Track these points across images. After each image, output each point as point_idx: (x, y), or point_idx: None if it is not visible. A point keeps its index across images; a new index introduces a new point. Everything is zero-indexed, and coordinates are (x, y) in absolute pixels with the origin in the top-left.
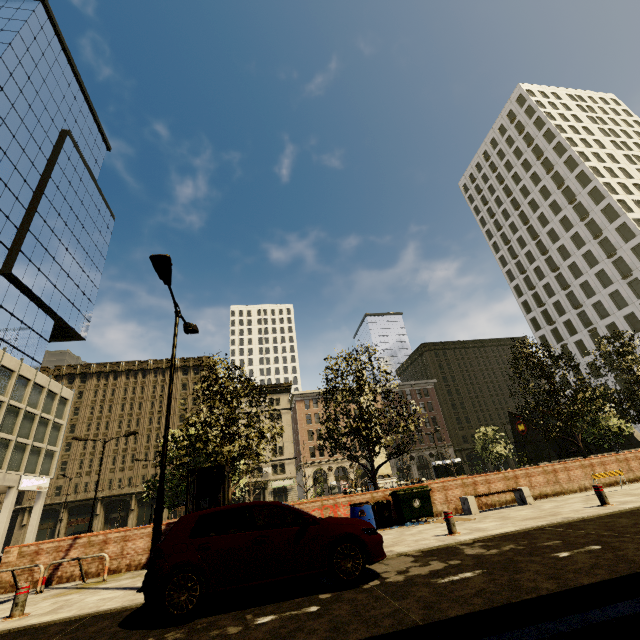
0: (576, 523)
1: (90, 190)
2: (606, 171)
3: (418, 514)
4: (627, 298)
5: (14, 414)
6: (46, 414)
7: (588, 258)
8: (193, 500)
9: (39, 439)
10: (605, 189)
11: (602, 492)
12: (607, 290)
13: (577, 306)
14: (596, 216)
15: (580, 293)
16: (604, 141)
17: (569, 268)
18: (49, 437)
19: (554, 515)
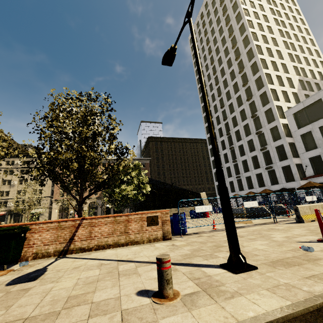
0: None
1: None
2: (257, 25)
3: None
4: (247, 114)
5: None
6: None
7: (235, 87)
8: None
9: None
10: (251, 36)
11: None
12: (239, 109)
13: (224, 118)
14: (243, 57)
15: (228, 111)
16: (265, 7)
17: (226, 94)
18: None
19: None
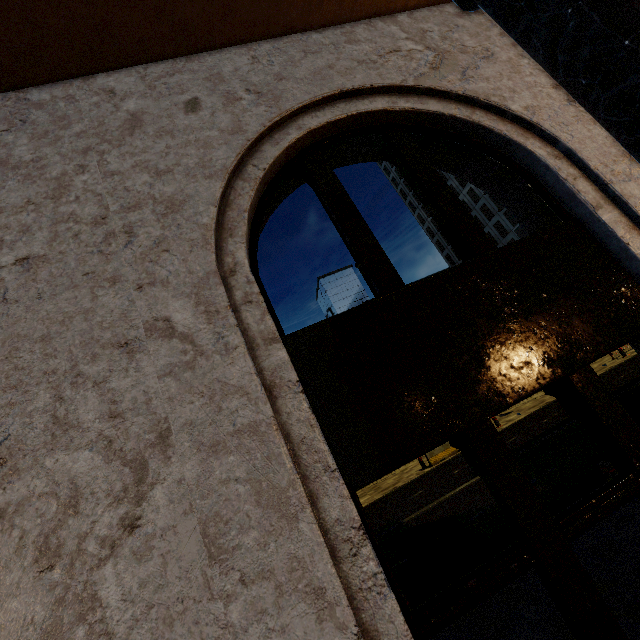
0: None
1: None
2: None
3: None
4: (506, 227)
5: None
6: None
7: (472, 195)
8: None
9: None
10: None
11: None
12: (491, 222)
13: None
14: None
15: None
16: None
17: None
18: None
19: None
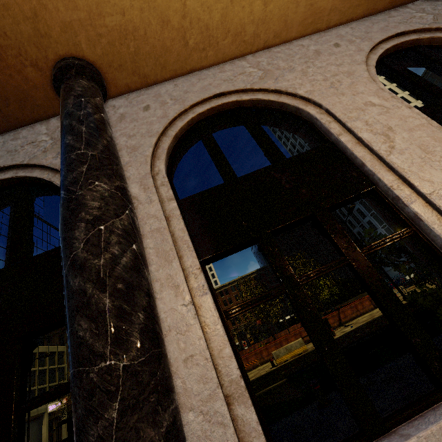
0: None
1: (40, 226)
2: None
3: None
4: None
5: (32, 375)
6: (52, 366)
7: None
8: (68, 432)
9: (52, 381)
10: None
11: None
12: None
13: None
14: None
15: None
16: None
17: None
18: (58, 377)
19: None
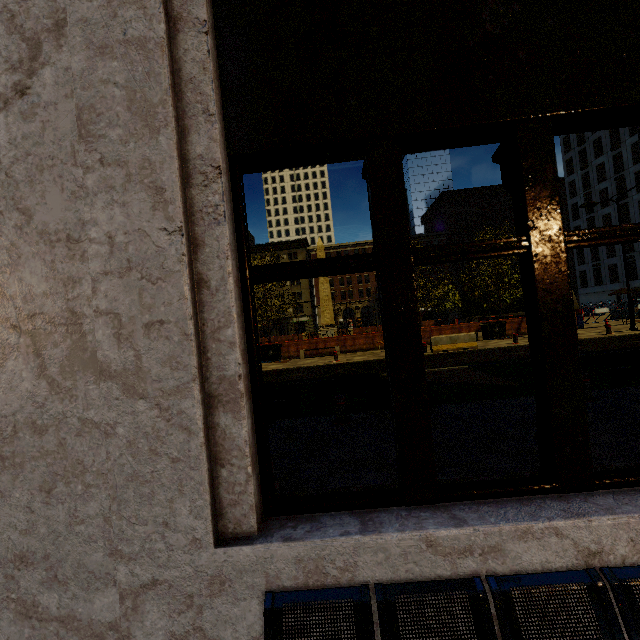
0: (291, 369)
1: None
2: None
3: (271, 358)
4: None
5: None
6: None
7: None
8: None
9: None
10: None
11: (335, 355)
12: None
13: (614, 147)
14: None
15: (625, 129)
16: None
17: None
18: None
19: (304, 364)
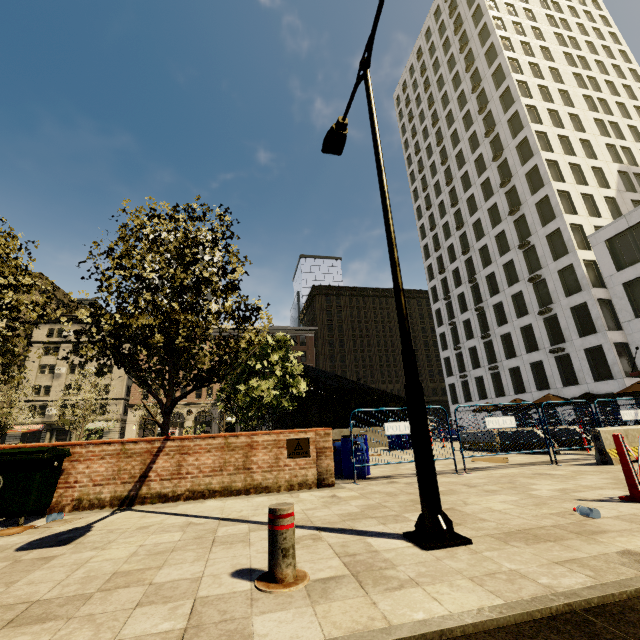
0: None
1: None
2: (529, 67)
3: None
4: (510, 241)
5: None
6: None
7: (486, 189)
8: None
9: None
10: (516, 89)
11: None
12: (495, 230)
13: (464, 250)
14: (502, 129)
15: (472, 234)
16: (546, 31)
17: (468, 202)
18: None
19: None
